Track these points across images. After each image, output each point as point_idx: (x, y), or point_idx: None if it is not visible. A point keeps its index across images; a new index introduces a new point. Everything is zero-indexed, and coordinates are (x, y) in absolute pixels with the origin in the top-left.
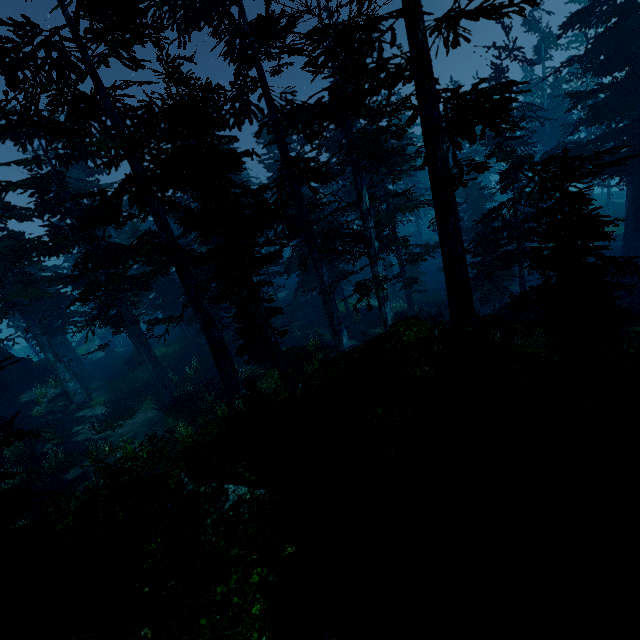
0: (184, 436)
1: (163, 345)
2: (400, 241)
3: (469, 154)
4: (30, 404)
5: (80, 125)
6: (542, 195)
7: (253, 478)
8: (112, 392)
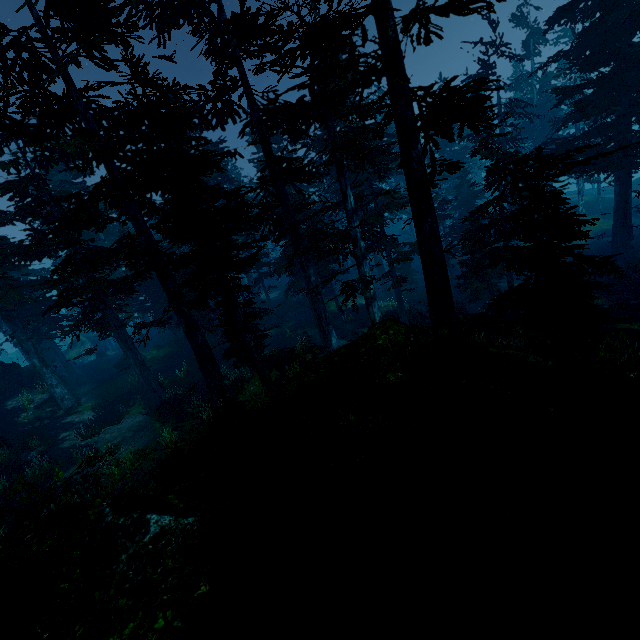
0: (168, 442)
1: (154, 348)
2: (388, 240)
3: (459, 151)
4: (16, 411)
5: (53, 127)
6: (513, 195)
7: (181, 506)
8: (101, 397)
